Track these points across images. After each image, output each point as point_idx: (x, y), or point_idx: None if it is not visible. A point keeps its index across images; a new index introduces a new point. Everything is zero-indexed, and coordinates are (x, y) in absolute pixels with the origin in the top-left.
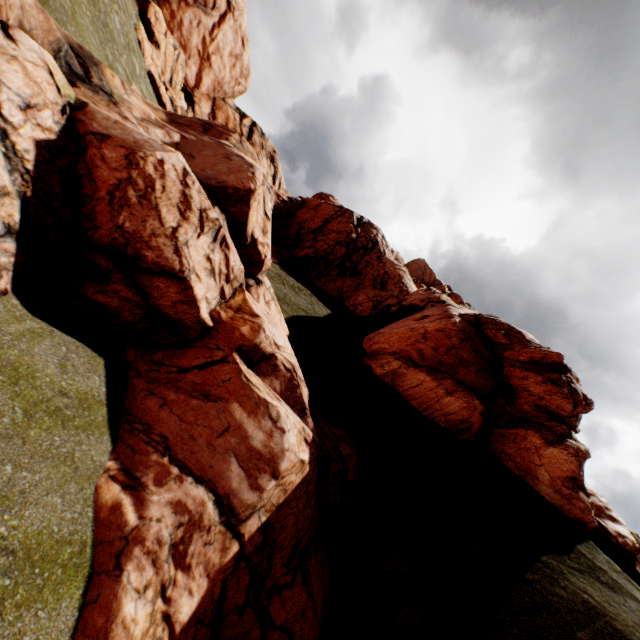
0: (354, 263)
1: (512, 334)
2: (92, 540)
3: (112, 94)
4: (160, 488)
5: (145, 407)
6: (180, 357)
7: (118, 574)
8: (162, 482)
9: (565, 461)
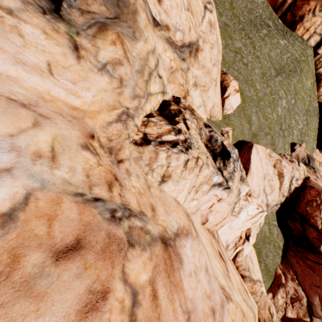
0: None
1: None
2: (273, 276)
3: (314, 167)
4: (291, 281)
5: (291, 259)
6: (306, 253)
7: (278, 287)
8: (292, 280)
9: None
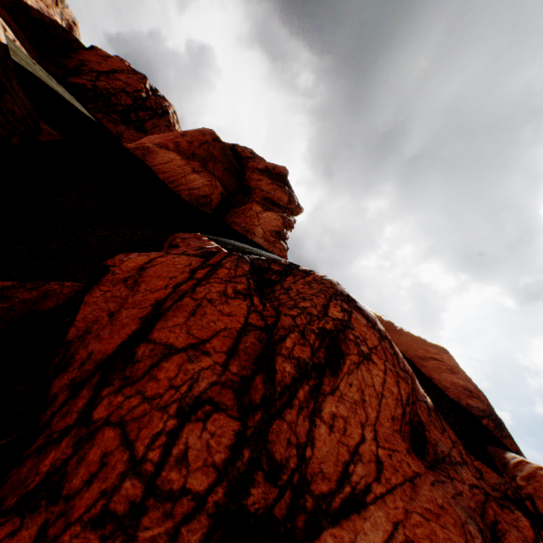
0: (141, 119)
1: (257, 156)
2: None
3: None
4: None
5: None
6: None
7: None
8: None
9: (275, 220)
